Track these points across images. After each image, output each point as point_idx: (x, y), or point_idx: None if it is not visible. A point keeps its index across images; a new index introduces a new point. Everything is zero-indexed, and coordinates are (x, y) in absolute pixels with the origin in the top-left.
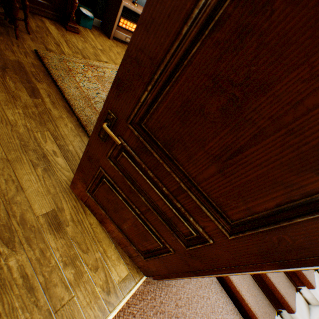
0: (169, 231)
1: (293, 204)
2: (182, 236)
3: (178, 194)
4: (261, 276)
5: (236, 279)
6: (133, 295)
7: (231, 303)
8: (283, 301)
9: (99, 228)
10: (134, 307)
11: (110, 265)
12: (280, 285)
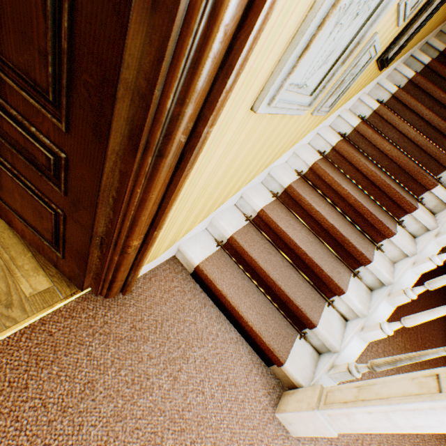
0: (42, 178)
1: (58, 5)
2: (53, 176)
3: (6, 94)
4: (271, 288)
5: (232, 294)
6: (55, 311)
7: (234, 331)
8: (301, 315)
9: (9, 233)
10: (55, 325)
11: (20, 275)
12: (297, 296)
